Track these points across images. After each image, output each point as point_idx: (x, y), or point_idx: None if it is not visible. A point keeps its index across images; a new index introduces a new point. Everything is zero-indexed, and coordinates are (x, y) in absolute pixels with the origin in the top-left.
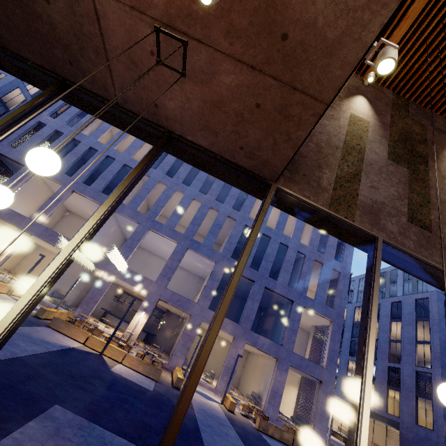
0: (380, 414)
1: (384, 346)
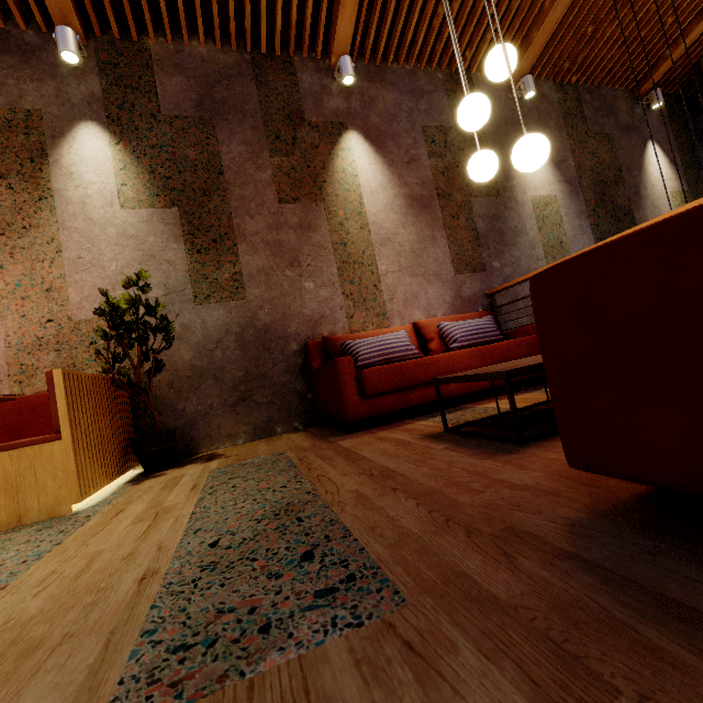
0: None
1: None
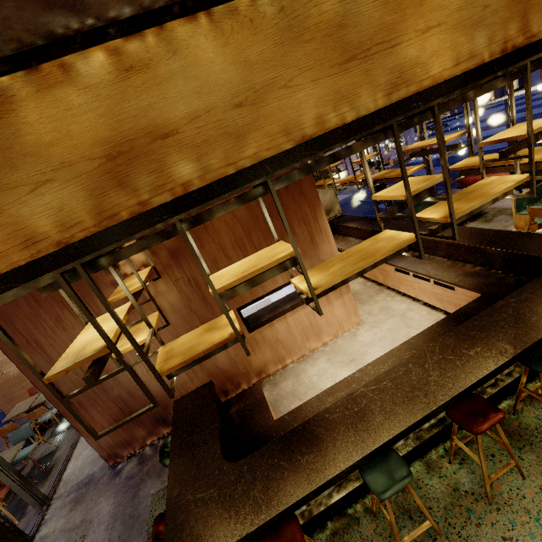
0: None
1: None
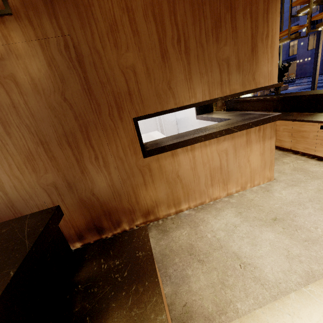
0: (285, 59)
1: (287, 15)
